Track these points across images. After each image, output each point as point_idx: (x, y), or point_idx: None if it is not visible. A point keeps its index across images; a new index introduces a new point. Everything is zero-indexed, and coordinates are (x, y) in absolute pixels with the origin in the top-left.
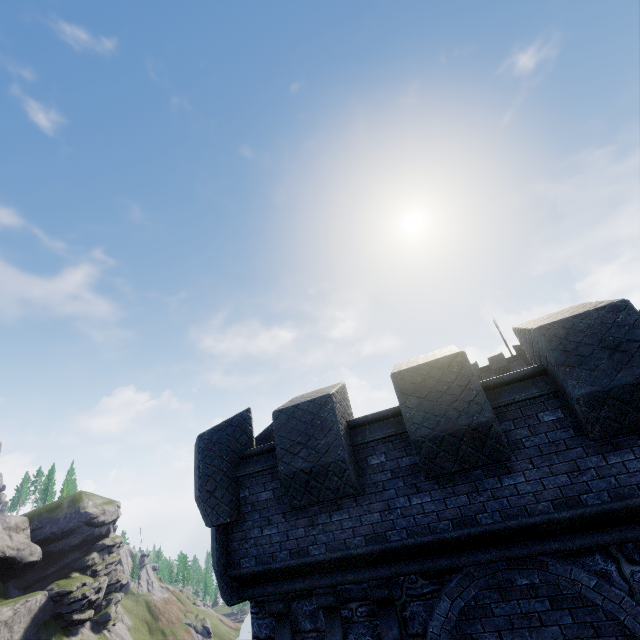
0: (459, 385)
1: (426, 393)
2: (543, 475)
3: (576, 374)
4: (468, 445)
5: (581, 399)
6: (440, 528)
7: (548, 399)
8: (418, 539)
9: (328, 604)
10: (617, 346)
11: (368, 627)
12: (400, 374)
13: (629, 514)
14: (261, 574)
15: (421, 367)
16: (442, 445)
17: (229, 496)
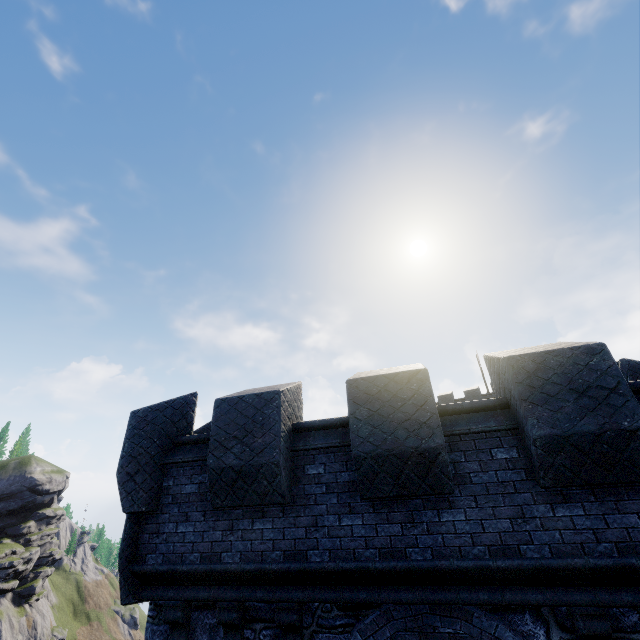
0: (414, 404)
1: (378, 406)
2: (485, 516)
3: (538, 413)
4: (411, 470)
5: (538, 440)
6: (366, 556)
7: (505, 435)
8: (340, 564)
9: (230, 621)
10: (586, 390)
11: None
12: (356, 382)
13: (568, 575)
14: (165, 575)
15: (379, 378)
16: (384, 465)
17: (151, 483)
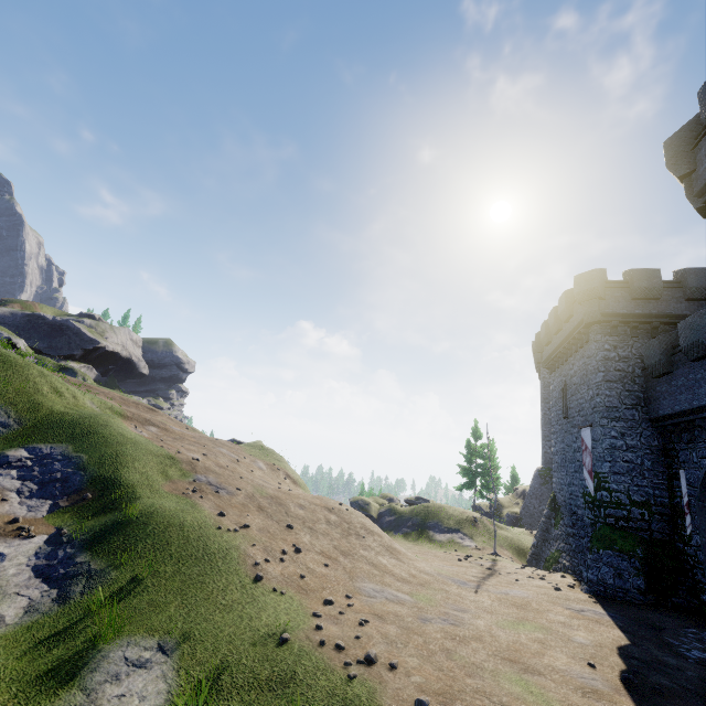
0: None
1: (698, 276)
2: None
3: None
4: None
5: None
6: (685, 313)
7: None
8: (677, 313)
9: (638, 325)
10: None
11: (646, 335)
12: (690, 269)
13: None
14: (614, 314)
15: (698, 268)
16: (698, 290)
17: (603, 291)
